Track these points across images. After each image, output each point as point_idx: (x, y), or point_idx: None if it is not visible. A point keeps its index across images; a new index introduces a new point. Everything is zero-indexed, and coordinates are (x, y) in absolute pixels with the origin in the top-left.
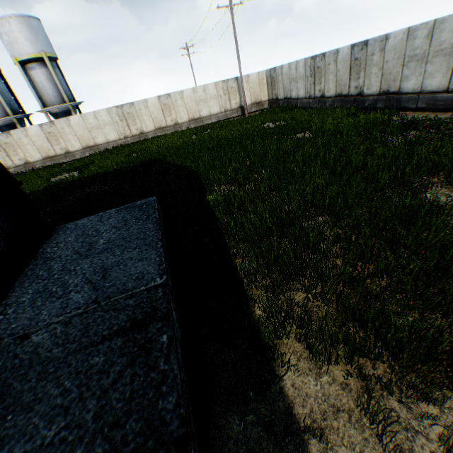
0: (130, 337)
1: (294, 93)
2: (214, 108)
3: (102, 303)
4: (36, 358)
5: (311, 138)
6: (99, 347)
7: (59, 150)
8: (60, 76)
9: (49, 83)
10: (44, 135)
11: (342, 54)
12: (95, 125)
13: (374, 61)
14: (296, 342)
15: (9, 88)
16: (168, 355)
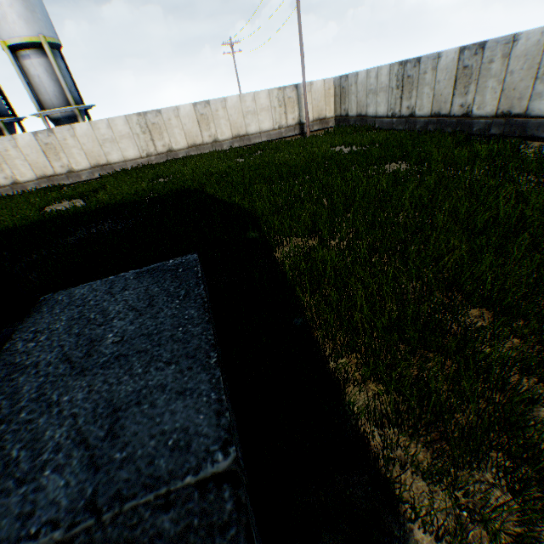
0: None
1: (372, 109)
2: (265, 123)
3: (104, 514)
4: None
5: (409, 171)
6: None
7: (59, 168)
8: (64, 70)
9: (49, 77)
10: (39, 147)
11: (446, 59)
12: (108, 137)
13: (493, 70)
14: None
15: None
16: None
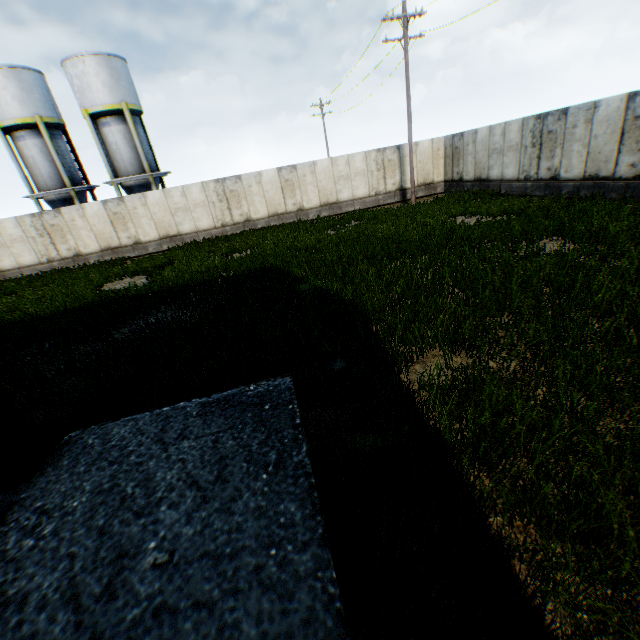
0: None
1: (496, 172)
2: (359, 189)
3: None
4: None
5: (578, 252)
6: None
7: (125, 239)
8: (142, 136)
9: (127, 144)
10: (107, 216)
11: (606, 109)
12: (181, 206)
13: None
14: None
15: (73, 149)
16: None
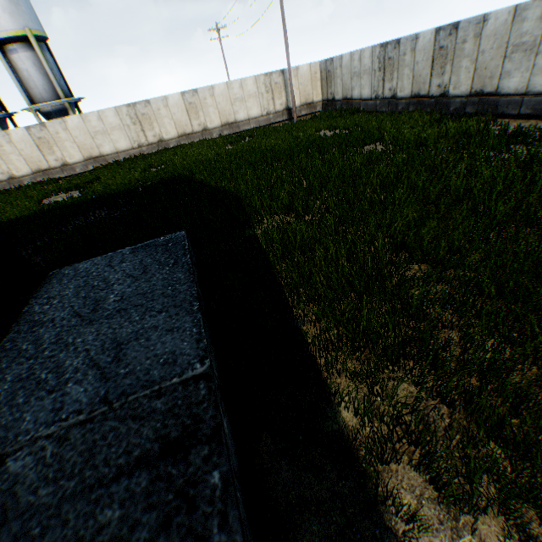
0: (161, 473)
1: (357, 93)
2: (253, 110)
3: (114, 404)
4: (12, 505)
5: (384, 152)
6: (112, 489)
7: (53, 161)
8: (52, 63)
9: (38, 71)
10: (32, 141)
11: (423, 40)
12: (99, 129)
13: (466, 50)
14: (411, 470)
15: None
16: (225, 513)
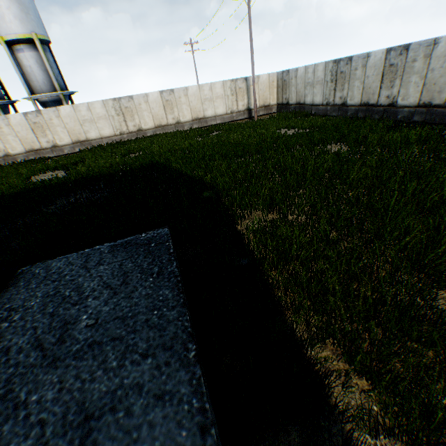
0: None
1: (309, 99)
2: (219, 109)
3: None
4: None
5: (349, 152)
6: None
7: (45, 143)
8: (52, 62)
9: (39, 68)
10: (28, 125)
11: (374, 58)
12: (88, 118)
13: (415, 68)
14: None
15: None
16: None
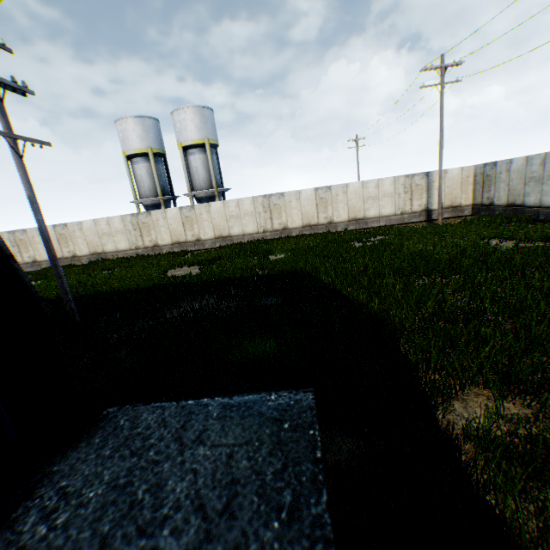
0: None
1: (532, 198)
2: (386, 208)
3: None
4: None
5: None
6: None
7: (189, 236)
8: (215, 162)
9: (203, 167)
10: (180, 219)
11: None
12: (234, 214)
13: None
14: None
15: (167, 170)
16: None
